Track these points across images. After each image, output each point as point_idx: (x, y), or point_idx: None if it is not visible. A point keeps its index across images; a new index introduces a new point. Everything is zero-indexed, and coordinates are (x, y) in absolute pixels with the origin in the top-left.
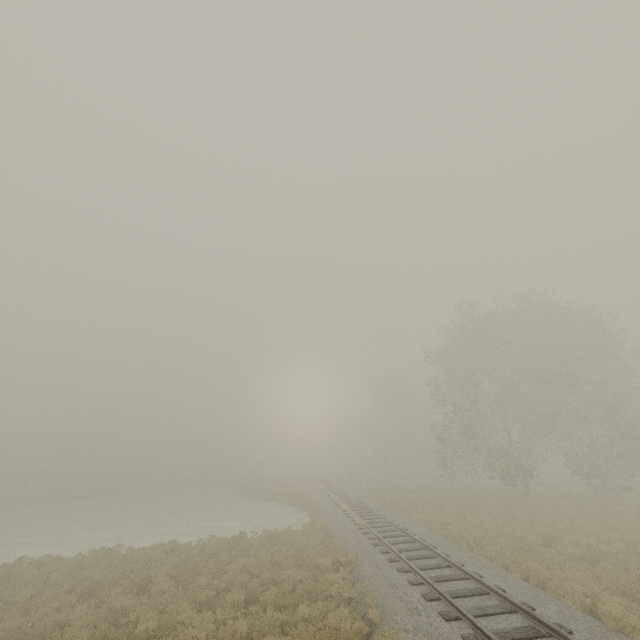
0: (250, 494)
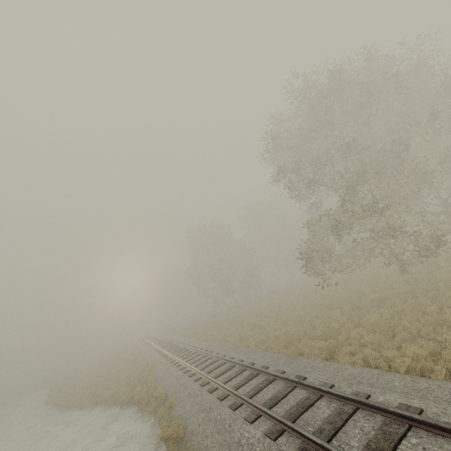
0: (62, 404)
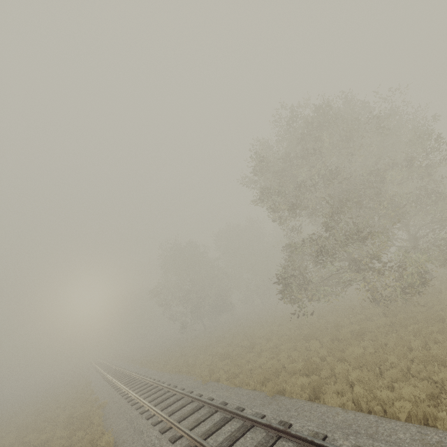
0: None
